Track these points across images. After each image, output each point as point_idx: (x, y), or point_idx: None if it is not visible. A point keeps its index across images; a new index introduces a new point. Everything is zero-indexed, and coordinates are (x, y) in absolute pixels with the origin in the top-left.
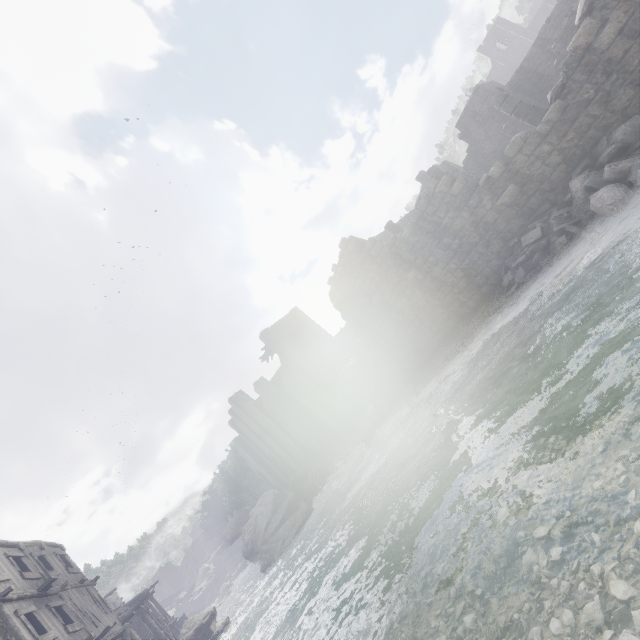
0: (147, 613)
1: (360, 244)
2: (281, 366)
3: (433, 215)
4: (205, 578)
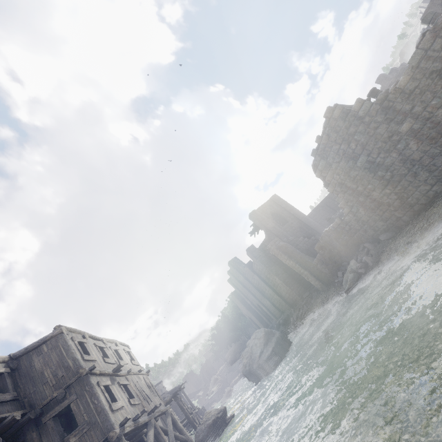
0: (180, 401)
1: (346, 108)
2: (266, 237)
3: (441, 49)
4: (215, 385)
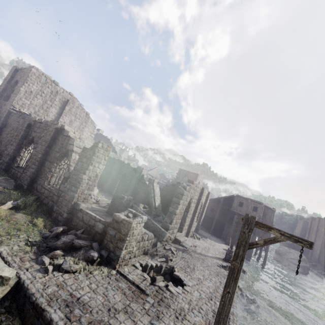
0: None
1: None
2: None
3: None
4: None
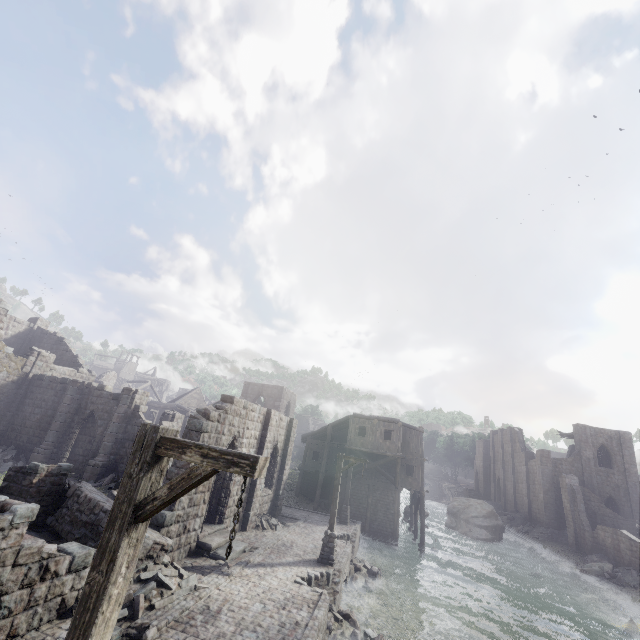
0: None
1: None
2: (570, 458)
3: None
4: None
